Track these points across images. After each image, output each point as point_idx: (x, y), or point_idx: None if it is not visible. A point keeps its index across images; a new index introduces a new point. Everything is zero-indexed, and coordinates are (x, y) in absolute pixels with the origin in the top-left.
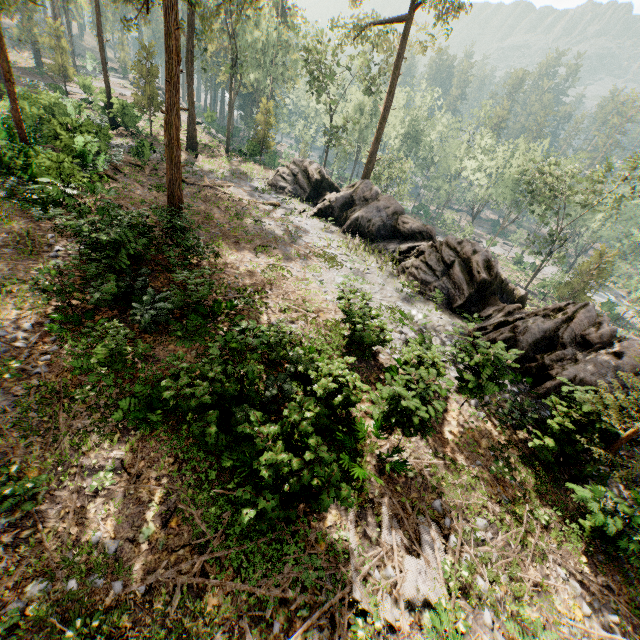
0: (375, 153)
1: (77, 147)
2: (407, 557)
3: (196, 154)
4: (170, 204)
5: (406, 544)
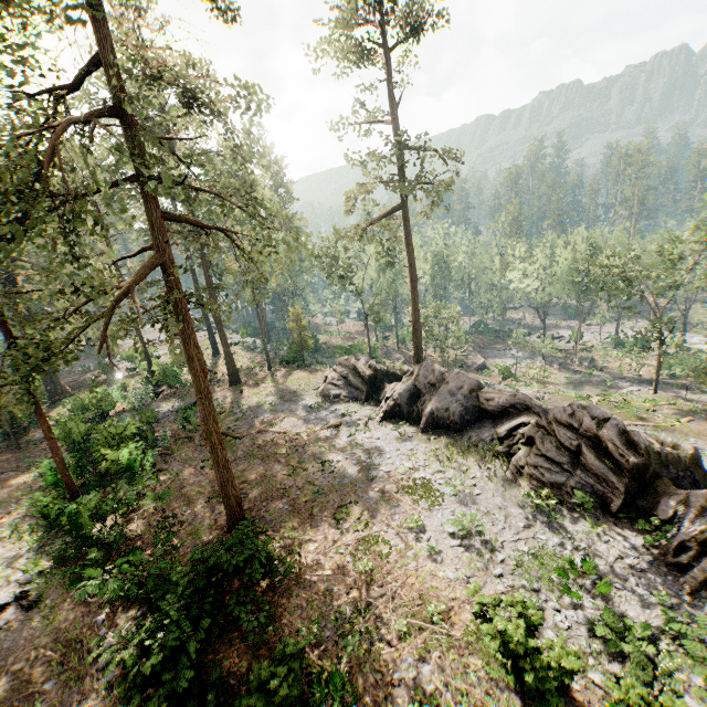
0: (418, 320)
1: (123, 461)
2: None
3: (241, 390)
4: (227, 506)
5: None
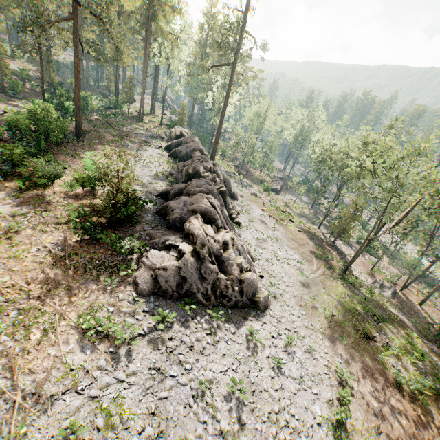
0: (220, 128)
1: (65, 105)
2: (9, 205)
3: (137, 121)
4: (76, 124)
5: (13, 203)
